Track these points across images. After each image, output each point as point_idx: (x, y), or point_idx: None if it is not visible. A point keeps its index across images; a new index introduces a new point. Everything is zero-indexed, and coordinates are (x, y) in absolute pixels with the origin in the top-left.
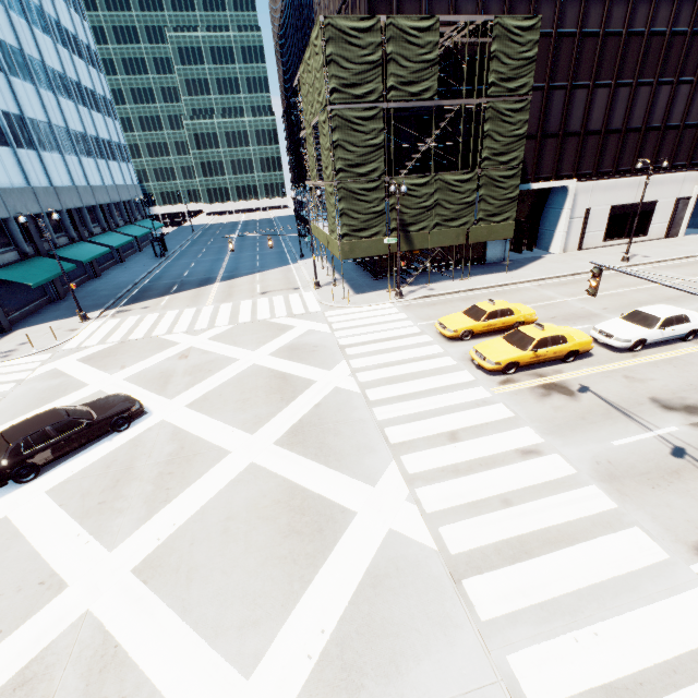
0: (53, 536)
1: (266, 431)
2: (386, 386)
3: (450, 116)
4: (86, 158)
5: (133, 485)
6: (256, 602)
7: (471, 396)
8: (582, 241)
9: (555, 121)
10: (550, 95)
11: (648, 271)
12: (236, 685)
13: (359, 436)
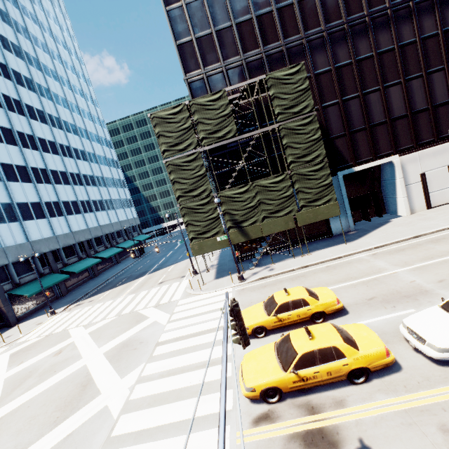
0: None
1: None
2: (142, 410)
3: (252, 142)
4: (100, 212)
5: None
6: None
7: (206, 445)
8: (429, 200)
9: (358, 120)
10: (345, 105)
11: None
12: None
13: None
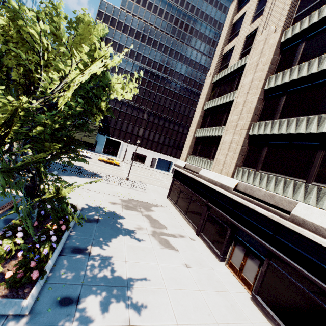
0: None
1: None
2: None
3: None
4: None
5: None
6: None
7: None
8: (125, 157)
9: (119, 126)
10: (117, 120)
11: (121, 162)
12: None
13: None
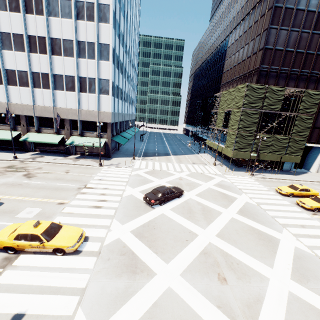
0: (182, 221)
1: (230, 209)
2: (266, 205)
3: (283, 117)
4: (130, 104)
5: (196, 214)
6: (261, 253)
7: (303, 215)
8: None
9: (319, 123)
10: (318, 114)
11: None
12: (269, 269)
13: (266, 218)
